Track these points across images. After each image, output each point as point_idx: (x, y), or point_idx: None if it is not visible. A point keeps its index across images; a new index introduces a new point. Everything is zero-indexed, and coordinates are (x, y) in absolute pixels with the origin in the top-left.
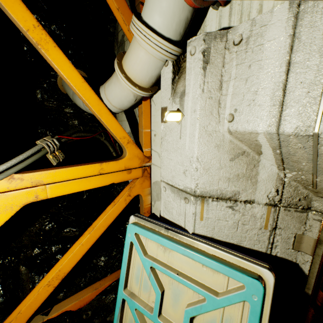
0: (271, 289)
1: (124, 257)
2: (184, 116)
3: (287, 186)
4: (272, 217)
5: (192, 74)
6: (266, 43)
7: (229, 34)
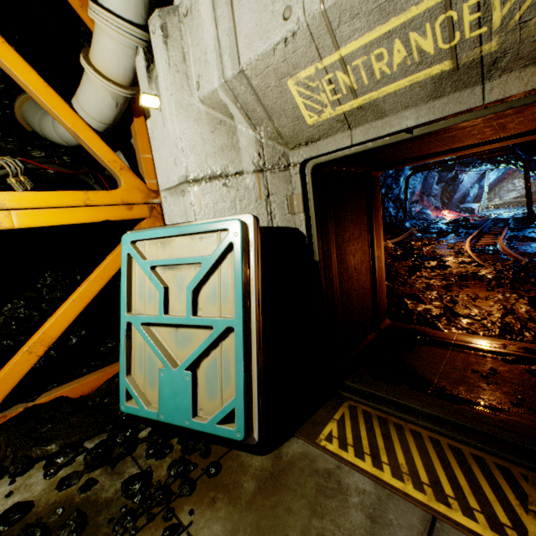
0: (253, 228)
1: (122, 275)
2: (162, 100)
3: (266, 147)
4: (263, 185)
5: (158, 53)
6: (201, 8)
7: (180, 9)
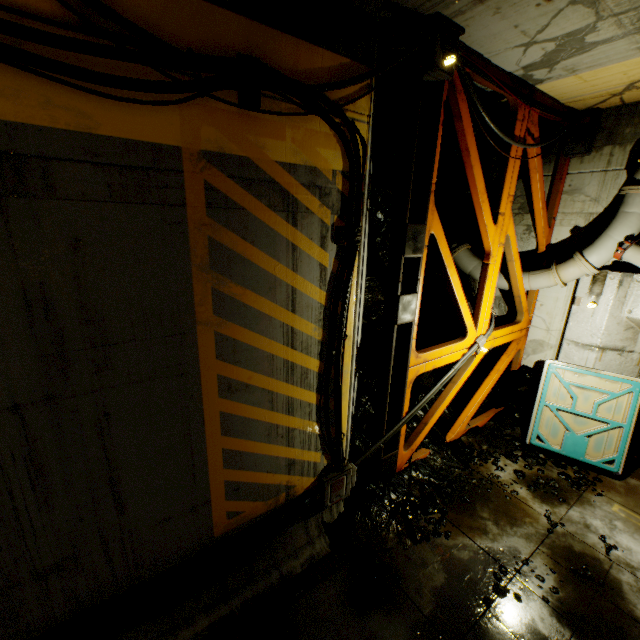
0: None
1: (545, 382)
2: (598, 306)
3: None
4: None
5: (608, 288)
6: None
7: (634, 276)
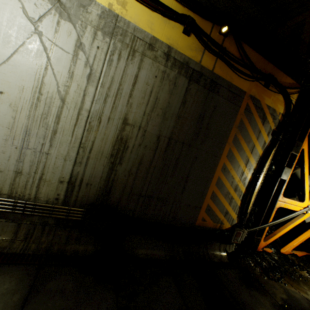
0: None
1: None
2: None
3: None
4: None
5: None
6: None
7: None
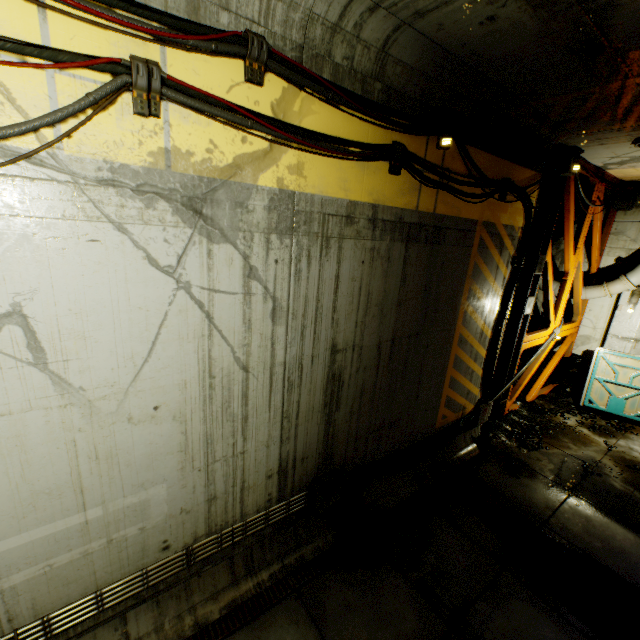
0: None
1: (596, 363)
2: (634, 311)
3: None
4: None
5: None
6: None
7: None
